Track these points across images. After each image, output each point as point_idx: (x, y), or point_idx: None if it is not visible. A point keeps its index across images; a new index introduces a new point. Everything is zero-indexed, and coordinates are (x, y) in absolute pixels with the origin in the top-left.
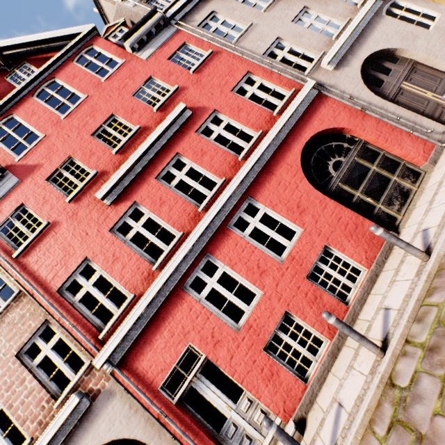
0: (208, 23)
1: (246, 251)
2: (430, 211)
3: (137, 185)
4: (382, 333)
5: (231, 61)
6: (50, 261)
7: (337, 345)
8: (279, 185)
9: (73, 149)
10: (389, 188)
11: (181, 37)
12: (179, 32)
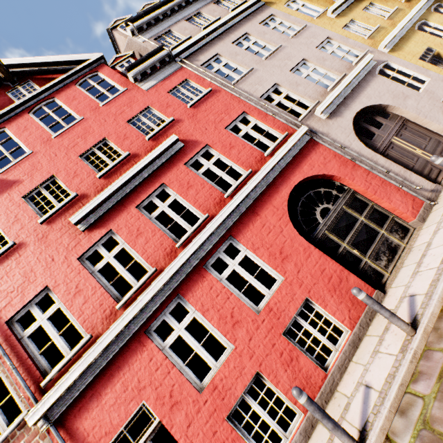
0: (211, 63)
1: (221, 296)
2: (417, 274)
3: (116, 213)
4: (361, 419)
5: (229, 100)
6: (6, 286)
7: (311, 421)
8: (263, 227)
9: (57, 168)
10: (377, 241)
11: (184, 73)
12: (183, 69)
